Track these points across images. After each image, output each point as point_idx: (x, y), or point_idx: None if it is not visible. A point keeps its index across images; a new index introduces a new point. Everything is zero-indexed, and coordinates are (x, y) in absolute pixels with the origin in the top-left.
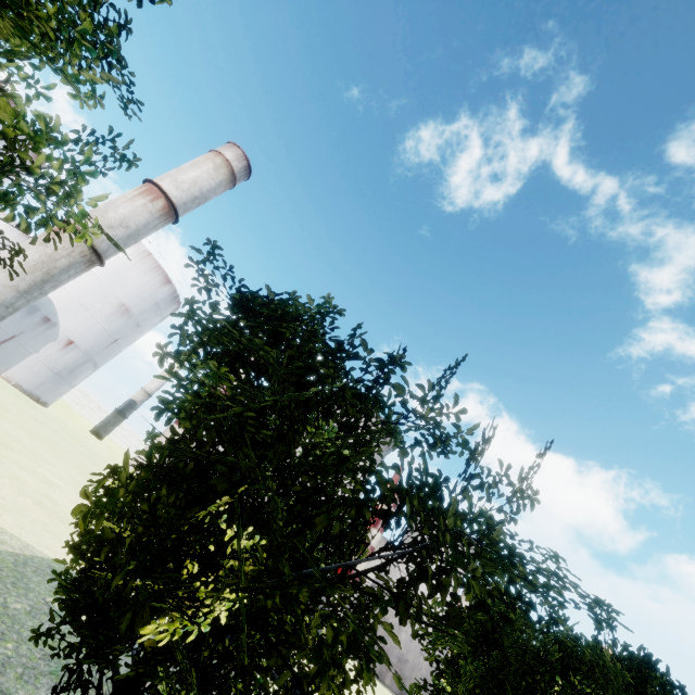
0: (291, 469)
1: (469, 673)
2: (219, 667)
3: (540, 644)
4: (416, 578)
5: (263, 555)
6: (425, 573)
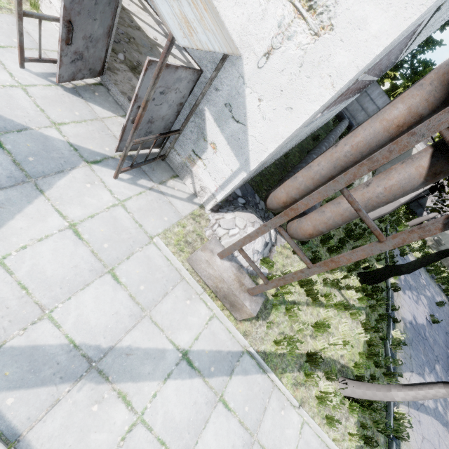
0: None
1: None
2: None
3: None
4: None
5: None
6: None
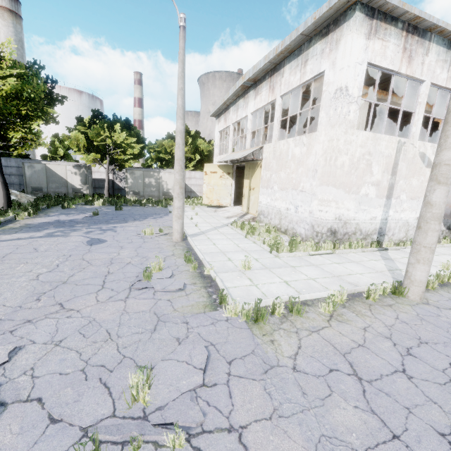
0: None
1: None
2: None
3: None
4: None
5: None
6: None
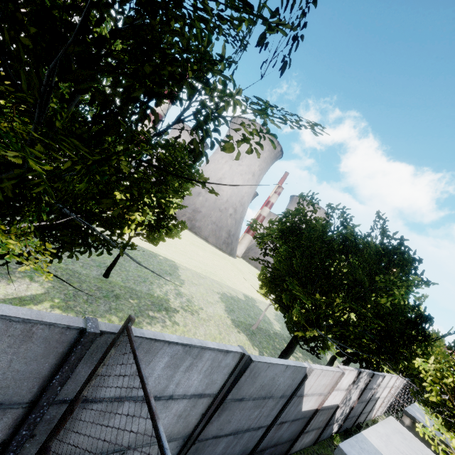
0: (2, 9)
1: (281, 252)
2: (4, 196)
3: (329, 238)
4: (124, 102)
5: (26, 119)
6: (134, 99)
